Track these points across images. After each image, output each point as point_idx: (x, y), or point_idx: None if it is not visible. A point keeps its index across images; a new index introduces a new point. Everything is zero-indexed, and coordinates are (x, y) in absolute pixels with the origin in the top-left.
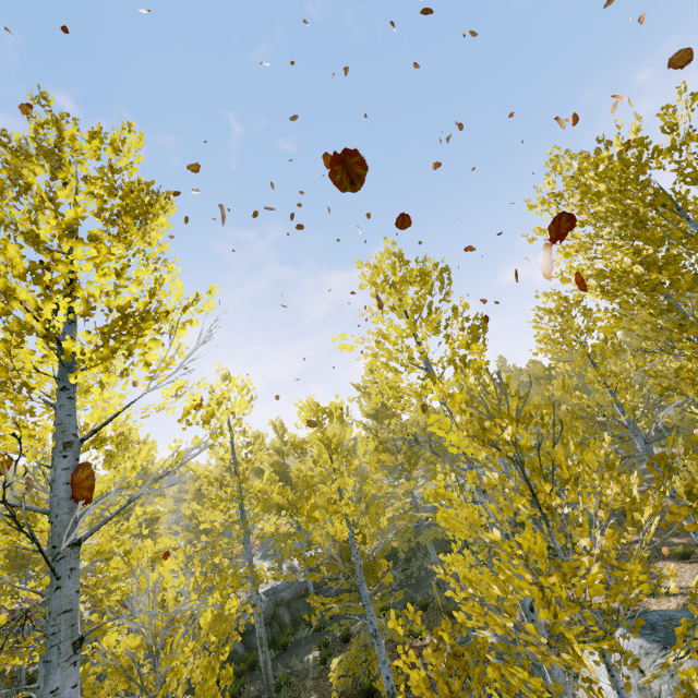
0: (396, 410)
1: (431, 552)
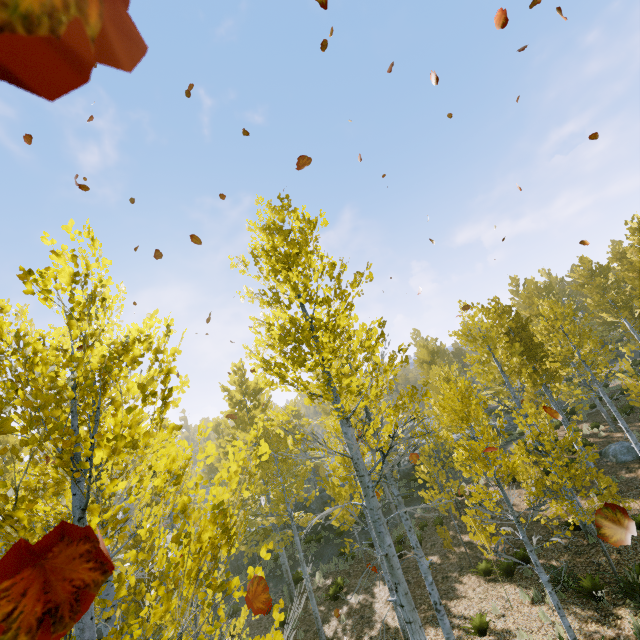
0: (255, 412)
1: (280, 553)
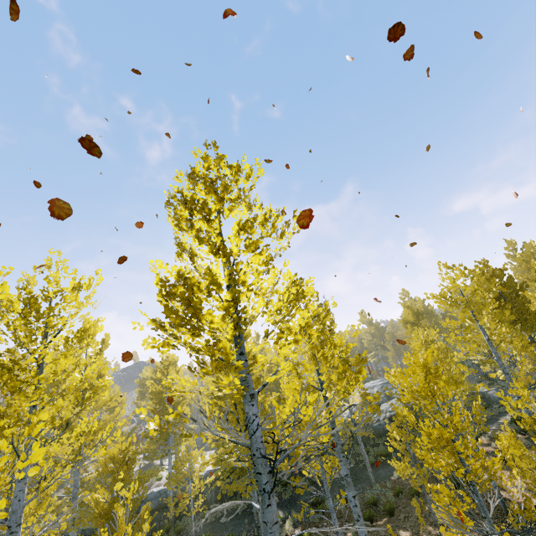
0: None
1: (252, 495)
